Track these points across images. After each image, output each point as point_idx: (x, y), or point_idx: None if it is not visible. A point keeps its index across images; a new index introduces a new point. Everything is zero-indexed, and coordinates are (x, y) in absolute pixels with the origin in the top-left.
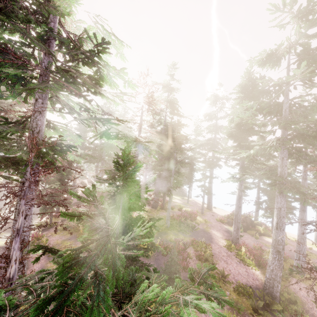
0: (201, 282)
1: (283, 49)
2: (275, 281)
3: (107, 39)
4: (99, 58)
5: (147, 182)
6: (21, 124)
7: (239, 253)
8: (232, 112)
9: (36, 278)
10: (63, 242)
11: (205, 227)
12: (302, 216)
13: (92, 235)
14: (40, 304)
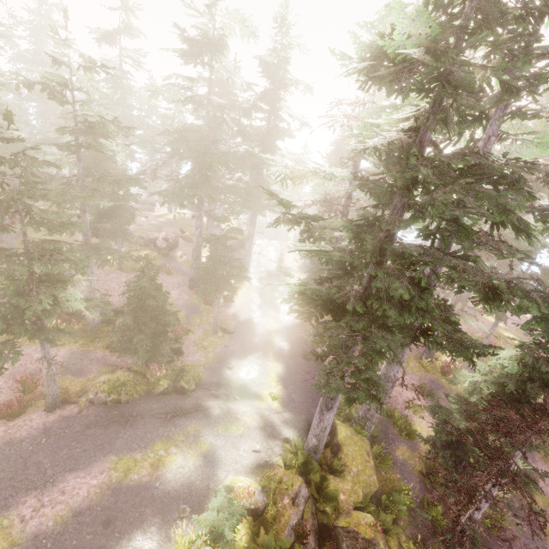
0: None
1: None
2: None
3: None
4: None
5: None
6: None
7: None
8: None
9: None
10: None
11: None
12: None
13: None
14: None
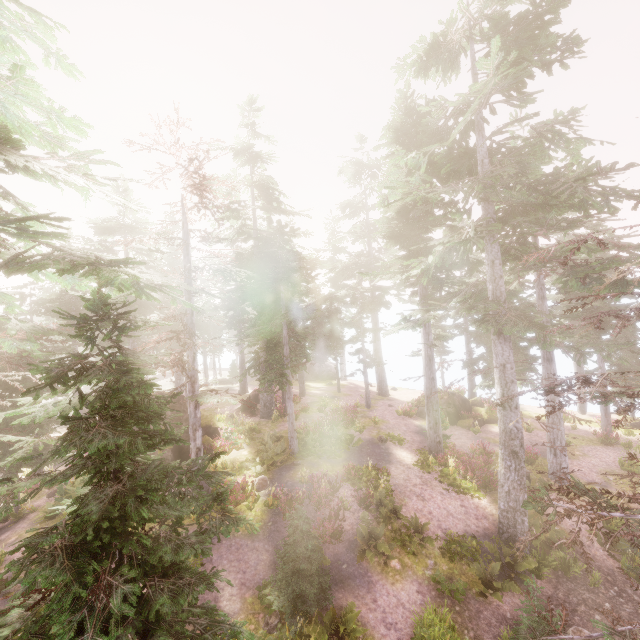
0: None
1: (458, 32)
2: (517, 513)
3: (2, 14)
4: None
5: None
6: None
7: (446, 471)
8: (381, 184)
9: None
10: None
11: (375, 433)
12: (549, 371)
13: None
14: None
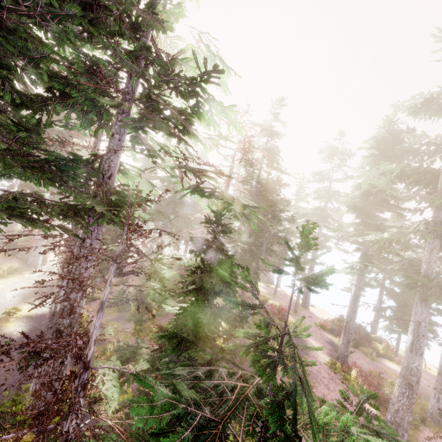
0: (359, 412)
1: None
2: (400, 427)
3: (209, 63)
4: (203, 90)
5: (324, 273)
6: (88, 164)
7: (348, 377)
8: (361, 176)
9: (200, 372)
10: (108, 323)
11: None
12: None
13: (267, 331)
14: (231, 406)
